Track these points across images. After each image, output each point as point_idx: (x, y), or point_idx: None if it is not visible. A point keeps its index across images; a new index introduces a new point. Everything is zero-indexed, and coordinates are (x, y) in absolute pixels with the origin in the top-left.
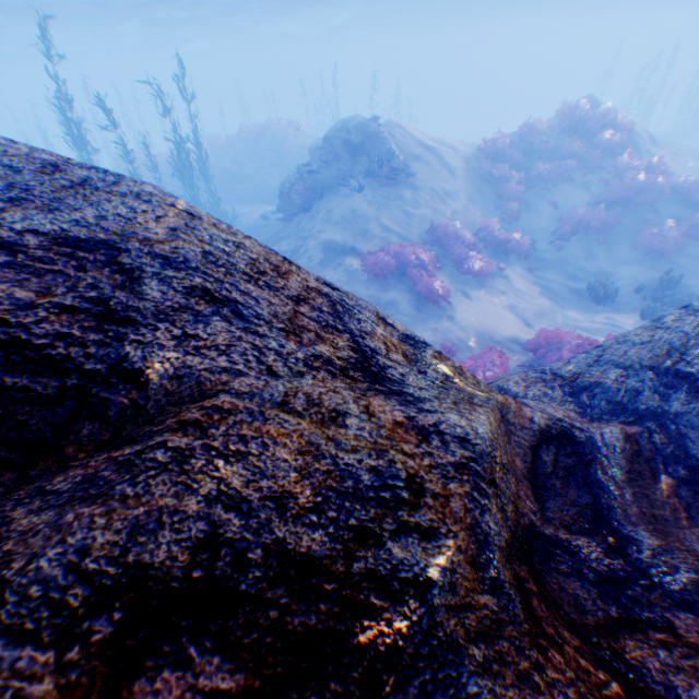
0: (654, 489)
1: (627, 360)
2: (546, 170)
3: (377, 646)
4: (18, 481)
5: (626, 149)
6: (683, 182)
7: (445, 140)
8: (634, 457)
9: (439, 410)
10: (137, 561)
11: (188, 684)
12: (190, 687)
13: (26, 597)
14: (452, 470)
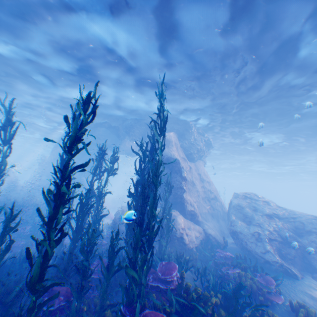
0: None
1: None
2: None
3: None
4: None
5: None
6: None
7: None
8: None
9: None
10: None
11: None
12: None
13: None
14: None
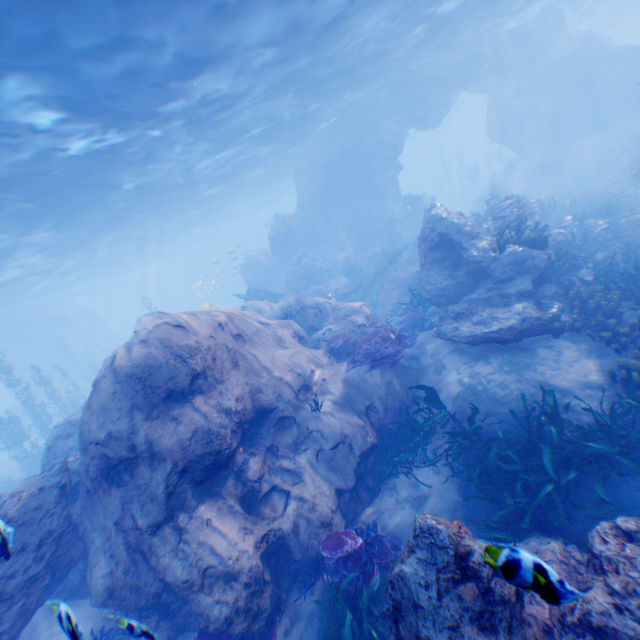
0: None
1: None
2: None
3: None
4: None
5: None
6: None
7: None
8: None
9: None
10: None
11: None
12: None
13: None
14: None
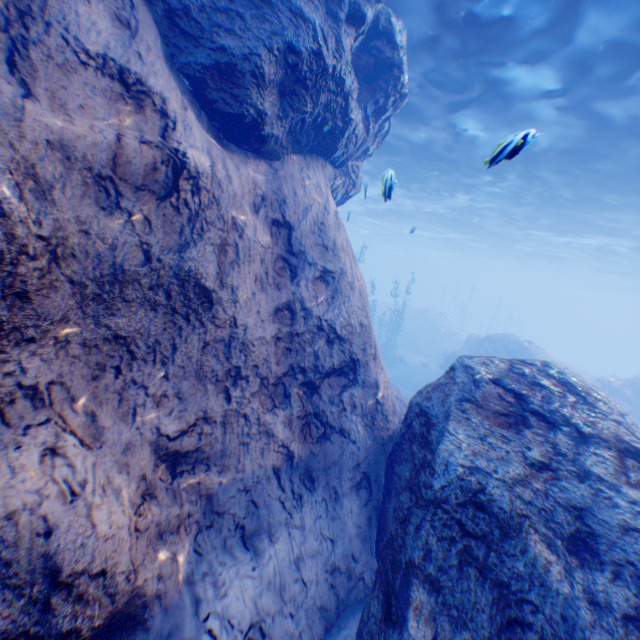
0: None
1: None
2: None
3: None
4: None
5: None
6: None
7: (570, 365)
8: None
9: None
10: None
11: None
12: None
13: None
14: None
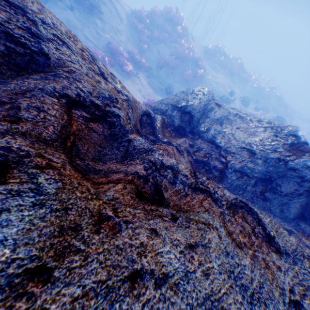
0: (166, 130)
1: (167, 103)
2: (158, 35)
3: (111, 121)
4: (17, 75)
5: (184, 37)
6: (196, 57)
7: None
8: (163, 123)
9: (122, 90)
10: (66, 93)
11: (81, 114)
12: (82, 115)
13: (48, 91)
14: (124, 101)
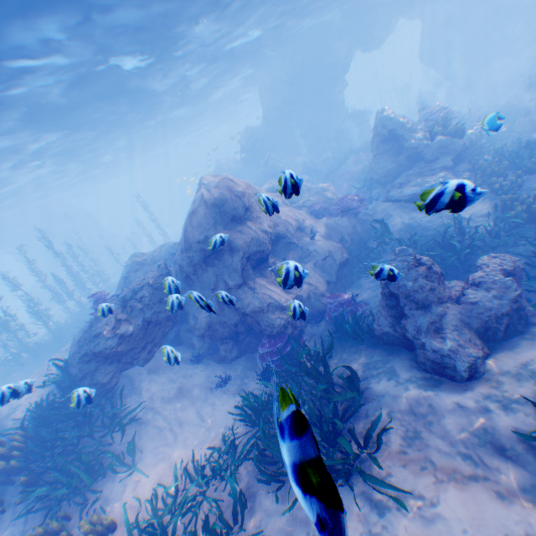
0: None
1: None
2: None
3: None
4: None
5: None
6: None
7: None
8: None
9: None
10: None
11: None
12: None
13: None
14: None
